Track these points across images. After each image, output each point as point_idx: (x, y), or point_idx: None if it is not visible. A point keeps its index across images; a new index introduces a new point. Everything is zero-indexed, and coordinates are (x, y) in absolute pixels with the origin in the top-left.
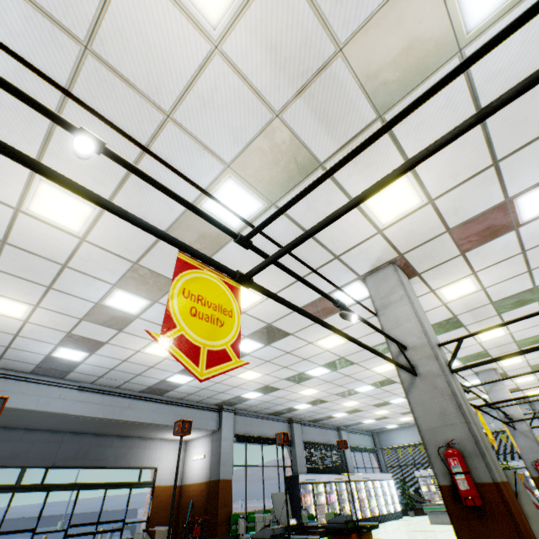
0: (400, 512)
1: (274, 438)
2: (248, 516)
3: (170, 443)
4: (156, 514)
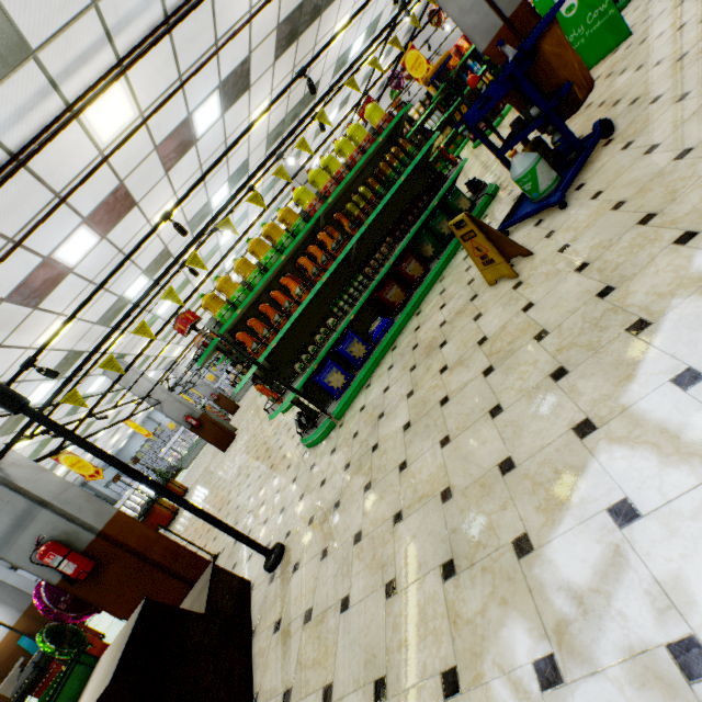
0: None
1: None
2: None
3: None
4: None
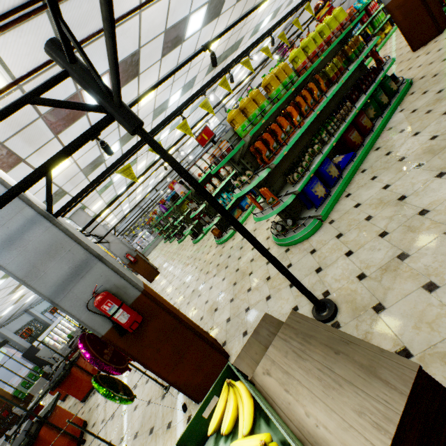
0: None
1: None
2: (23, 385)
3: None
4: None
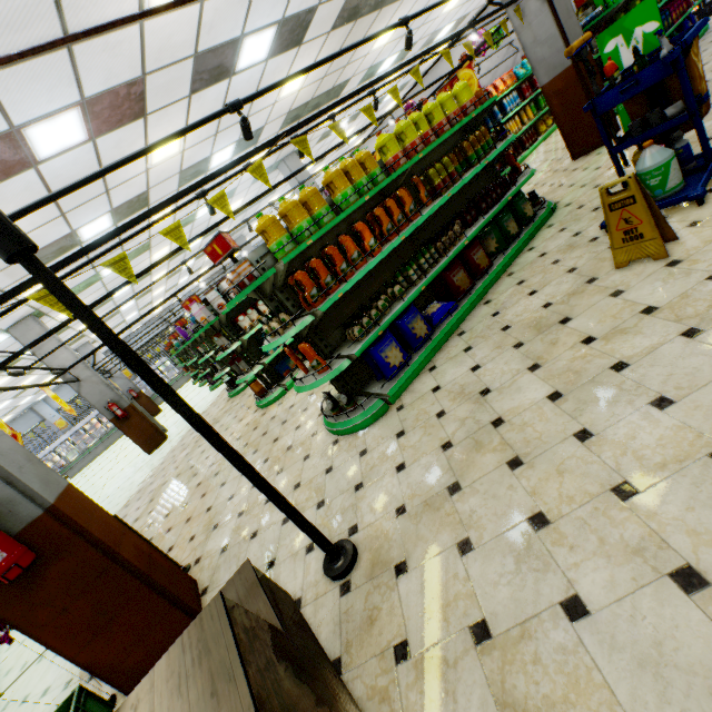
0: None
1: None
2: None
3: None
4: None
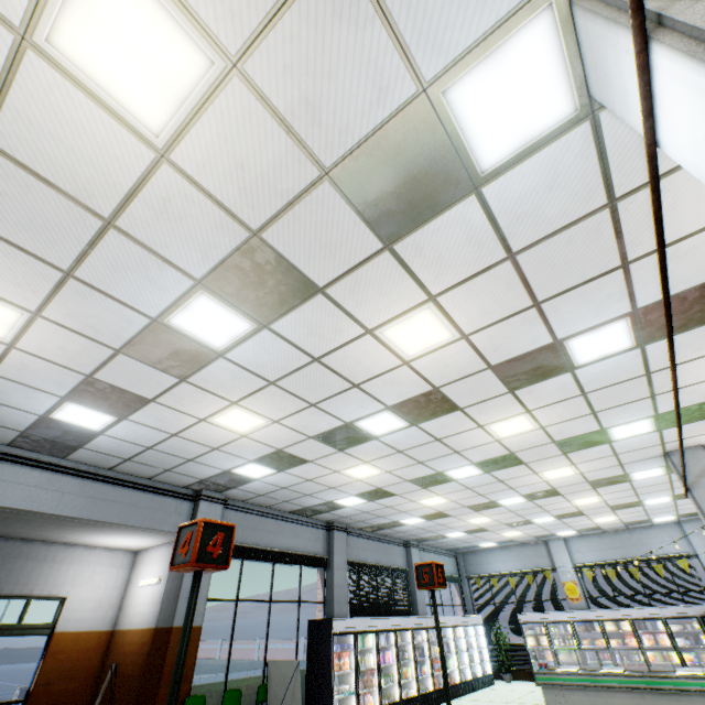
0: (491, 675)
1: (298, 553)
2: (223, 698)
3: (102, 554)
4: (47, 688)
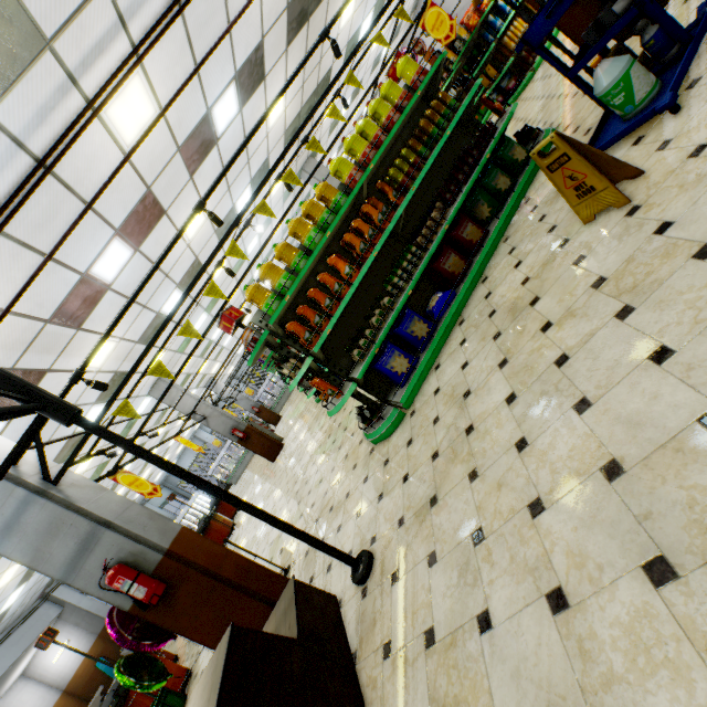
0: None
1: None
2: None
3: (9, 695)
4: None
